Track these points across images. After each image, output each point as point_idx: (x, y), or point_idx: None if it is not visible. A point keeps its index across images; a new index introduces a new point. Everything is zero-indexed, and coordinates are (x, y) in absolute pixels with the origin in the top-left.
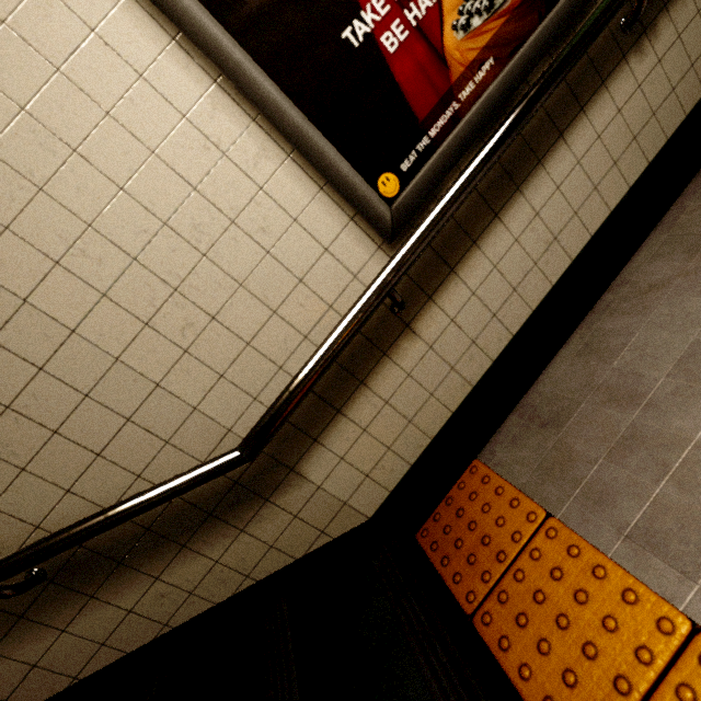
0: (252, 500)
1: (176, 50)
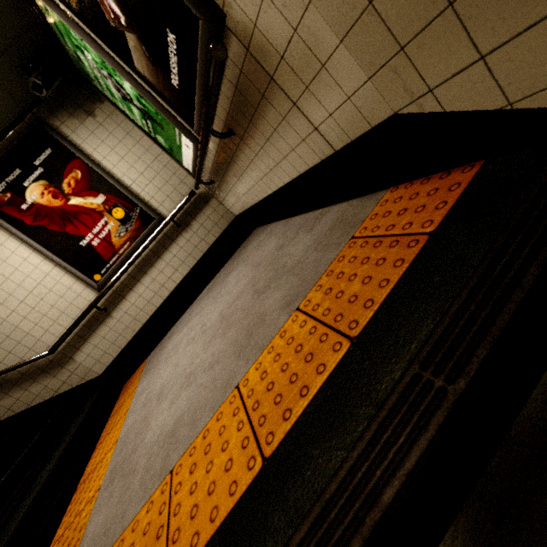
0: (57, 367)
1: (34, 253)
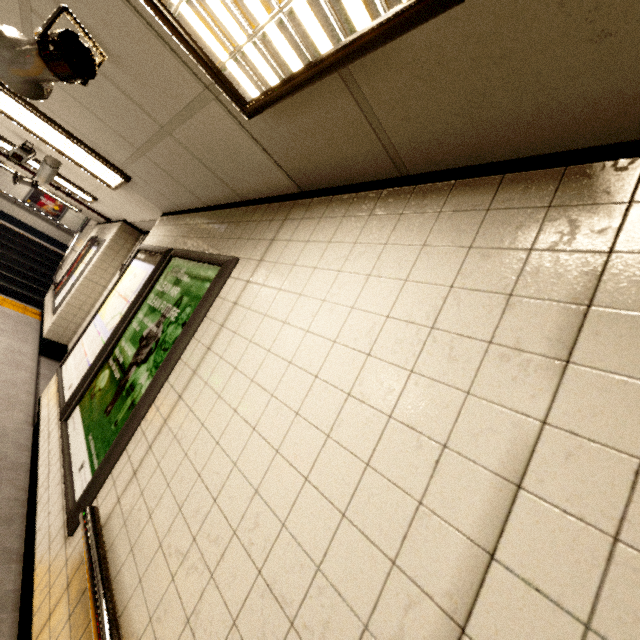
0: None
1: None
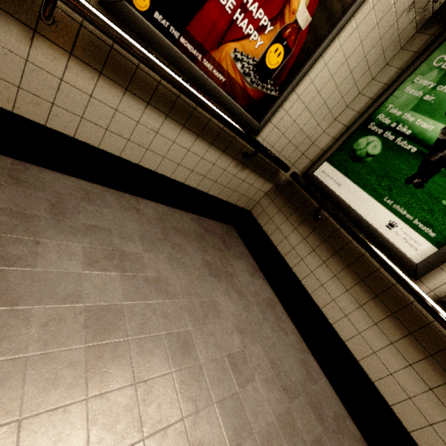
0: None
1: None
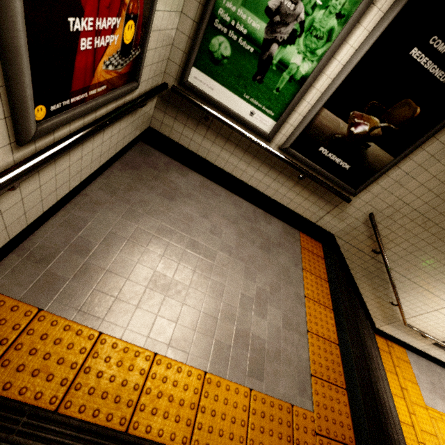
0: None
1: None
